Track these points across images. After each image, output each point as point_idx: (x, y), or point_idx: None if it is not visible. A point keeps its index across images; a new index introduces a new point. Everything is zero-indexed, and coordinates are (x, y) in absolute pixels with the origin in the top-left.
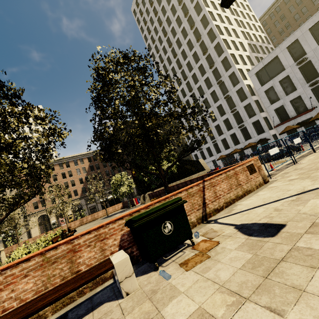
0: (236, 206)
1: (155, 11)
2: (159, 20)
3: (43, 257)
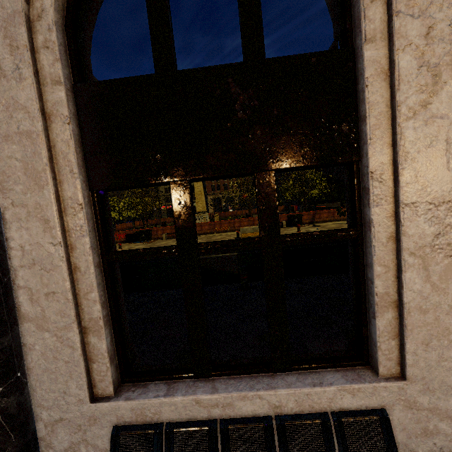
0: (325, 223)
1: None
2: None
3: None
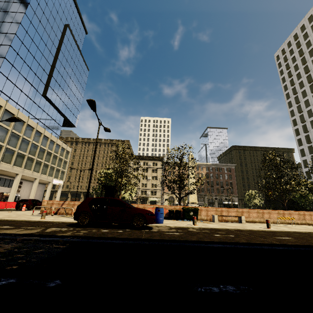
0: None
1: (303, 60)
2: (306, 68)
3: None
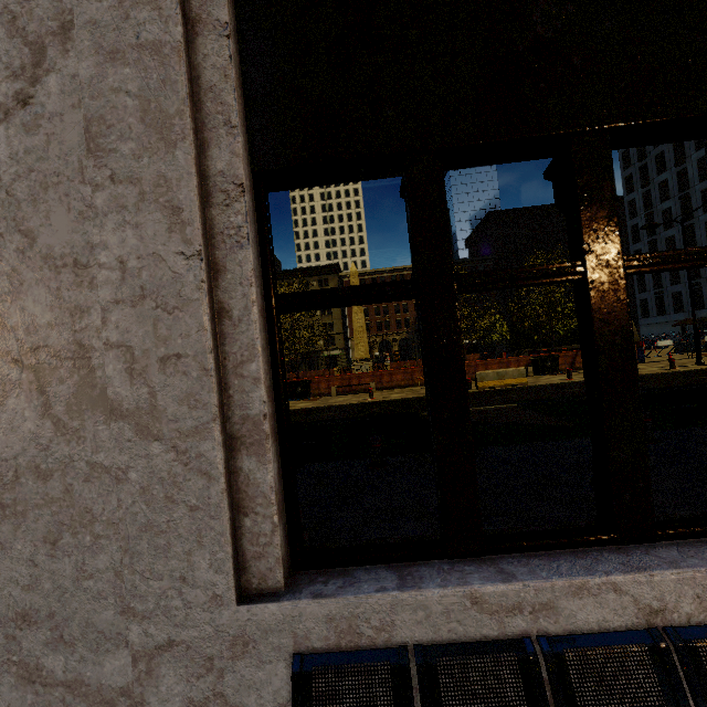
0: None
1: None
2: None
3: (500, 361)
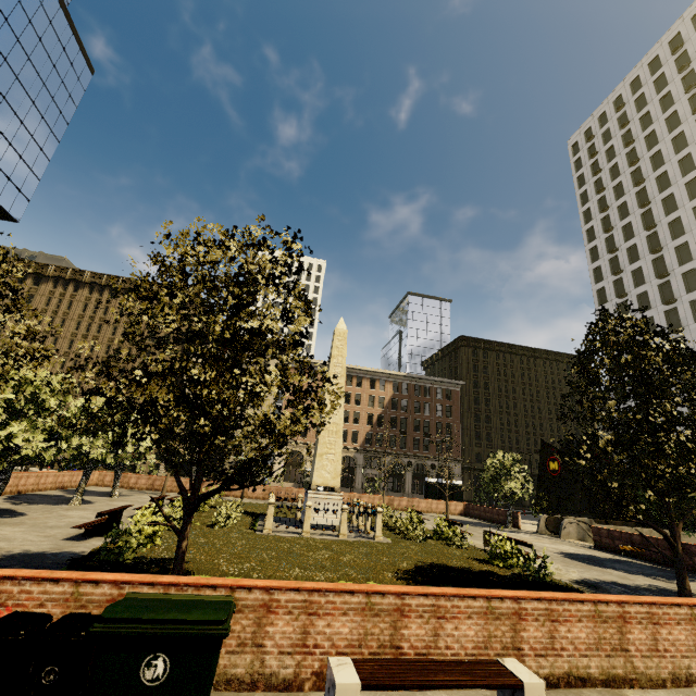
0: None
1: (631, 156)
2: (637, 173)
3: None
